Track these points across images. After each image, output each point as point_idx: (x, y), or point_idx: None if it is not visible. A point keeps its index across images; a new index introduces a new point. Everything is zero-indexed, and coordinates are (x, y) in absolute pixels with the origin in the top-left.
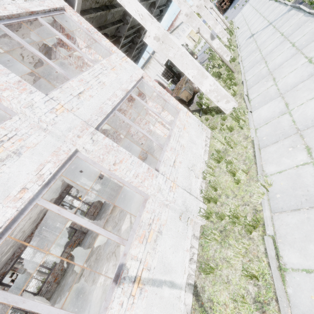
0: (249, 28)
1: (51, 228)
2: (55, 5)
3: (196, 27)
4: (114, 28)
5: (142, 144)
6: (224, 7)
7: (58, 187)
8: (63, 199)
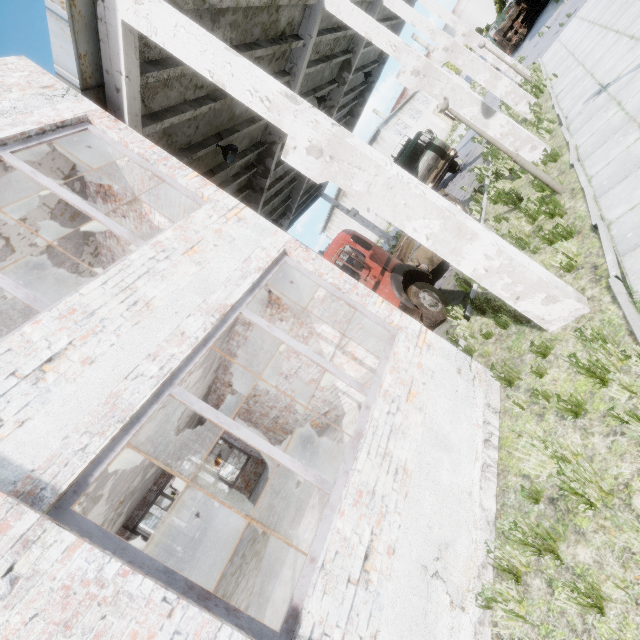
0: (591, 72)
1: (159, 530)
2: (61, 116)
3: (444, 94)
4: (258, 128)
5: (312, 396)
6: (515, 38)
7: (104, 519)
8: (149, 507)
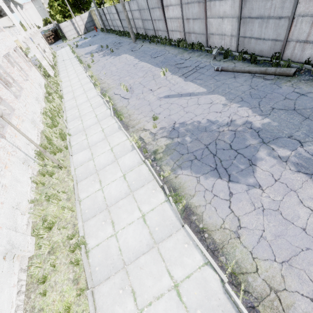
0: (63, 58)
1: None
2: None
3: (36, 42)
4: None
5: (4, 78)
6: (50, 41)
7: None
8: None
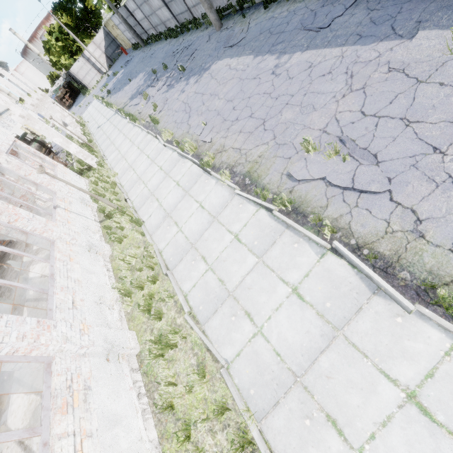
0: (97, 122)
1: None
2: None
3: (47, 115)
4: None
5: (21, 206)
6: (68, 103)
7: None
8: None
